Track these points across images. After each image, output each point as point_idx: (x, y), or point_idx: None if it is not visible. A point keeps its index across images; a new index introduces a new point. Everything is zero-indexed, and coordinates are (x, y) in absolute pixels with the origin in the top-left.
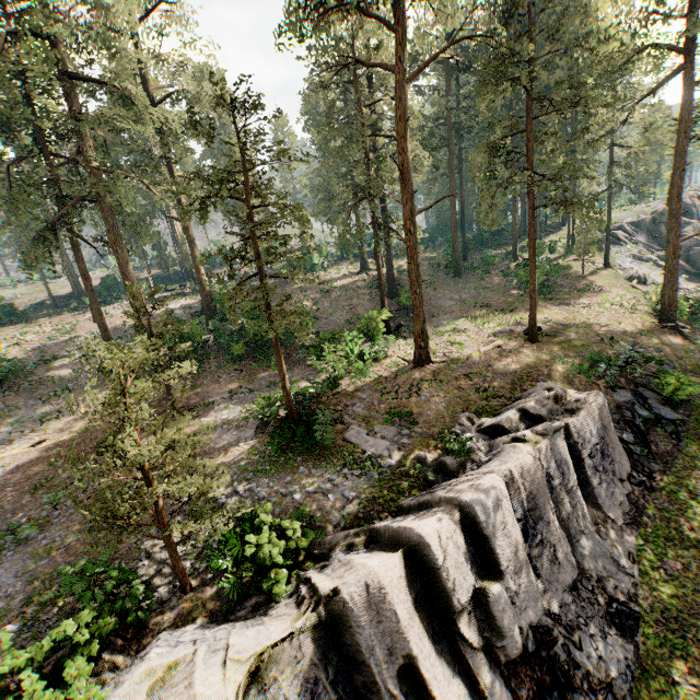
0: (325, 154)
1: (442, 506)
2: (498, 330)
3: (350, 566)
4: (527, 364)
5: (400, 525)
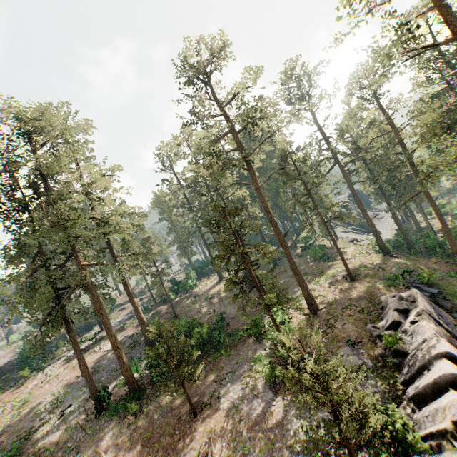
0: (174, 224)
1: (433, 362)
2: (330, 282)
3: (439, 410)
4: (366, 291)
5: (434, 378)
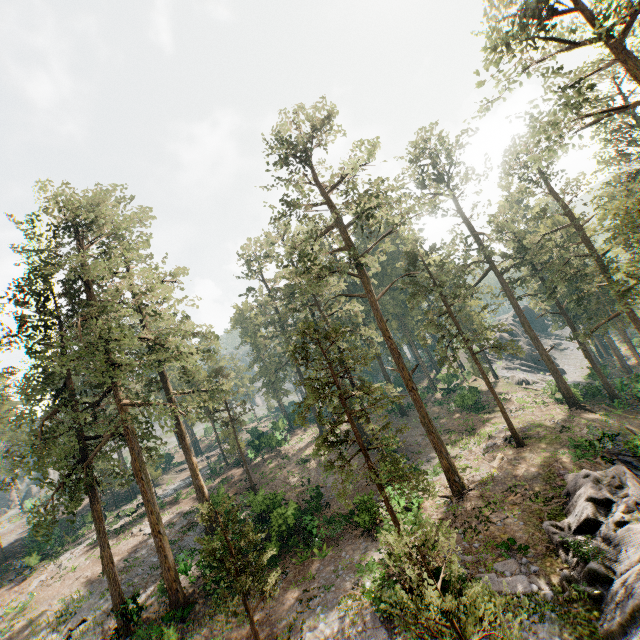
0: (260, 350)
1: None
2: (484, 447)
3: None
4: (541, 464)
5: None
